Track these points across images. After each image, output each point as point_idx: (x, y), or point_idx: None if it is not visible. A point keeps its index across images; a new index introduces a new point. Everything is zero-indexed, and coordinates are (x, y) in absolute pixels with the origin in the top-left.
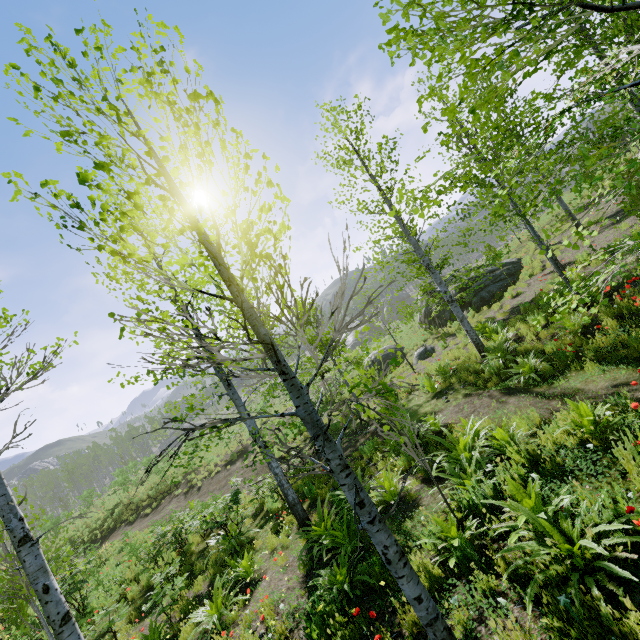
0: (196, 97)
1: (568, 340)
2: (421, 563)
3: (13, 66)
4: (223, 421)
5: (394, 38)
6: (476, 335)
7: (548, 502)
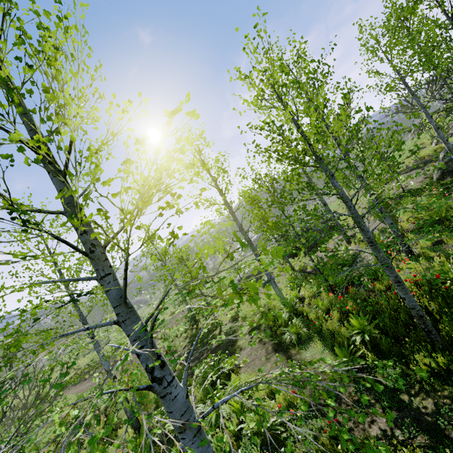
0: None
1: (320, 314)
2: None
3: None
4: None
5: None
6: (279, 291)
7: None
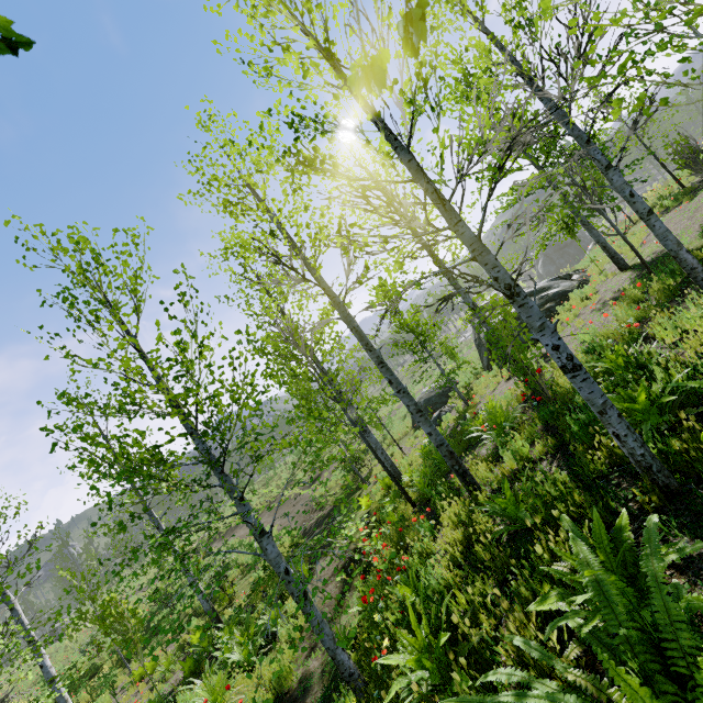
0: None
1: None
2: None
3: None
4: None
5: None
6: (391, 467)
7: None
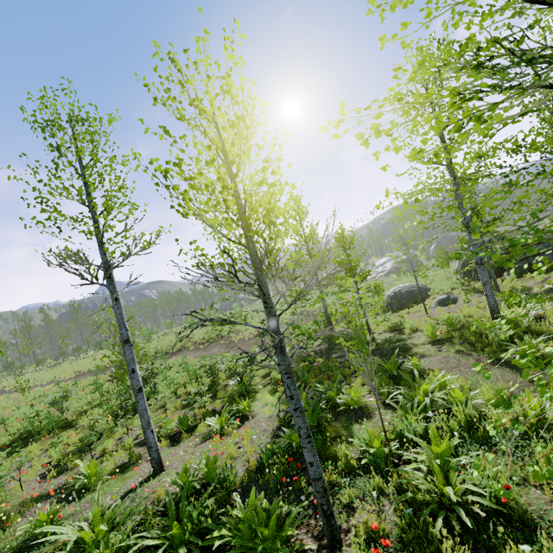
0: (234, 126)
1: None
2: (347, 453)
3: (145, 85)
4: (223, 320)
5: (333, 137)
6: (495, 301)
7: (459, 456)
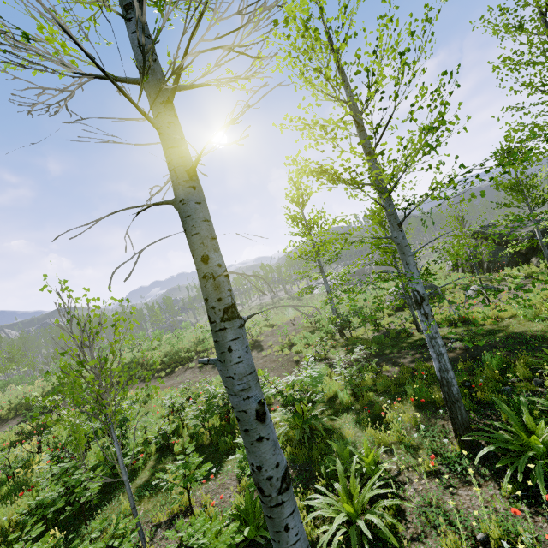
0: None
1: None
2: None
3: None
4: None
5: None
6: None
7: None
